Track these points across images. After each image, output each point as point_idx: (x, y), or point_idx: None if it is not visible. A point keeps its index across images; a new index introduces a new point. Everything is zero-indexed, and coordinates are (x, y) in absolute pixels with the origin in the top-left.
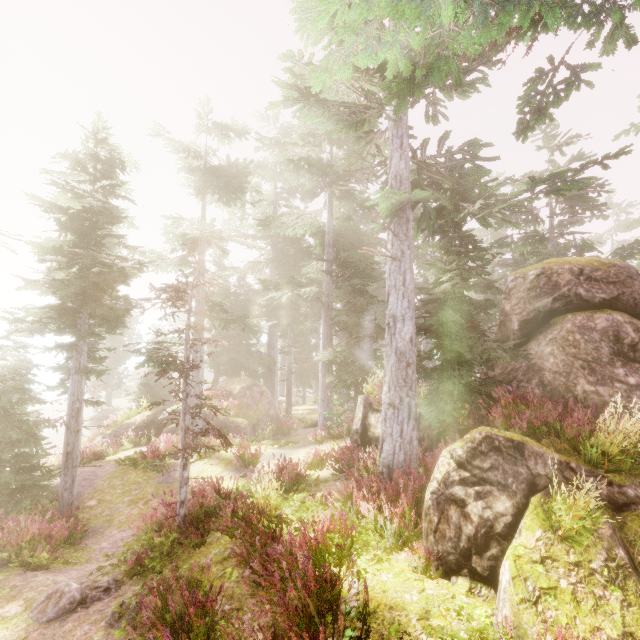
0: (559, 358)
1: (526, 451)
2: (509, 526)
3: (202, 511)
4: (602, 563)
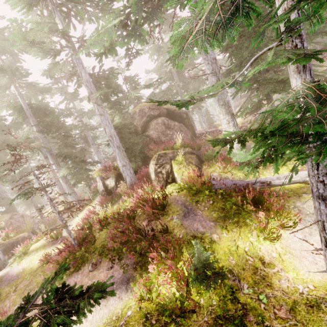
0: (155, 134)
1: (167, 153)
2: (171, 169)
3: (83, 237)
4: (186, 164)
